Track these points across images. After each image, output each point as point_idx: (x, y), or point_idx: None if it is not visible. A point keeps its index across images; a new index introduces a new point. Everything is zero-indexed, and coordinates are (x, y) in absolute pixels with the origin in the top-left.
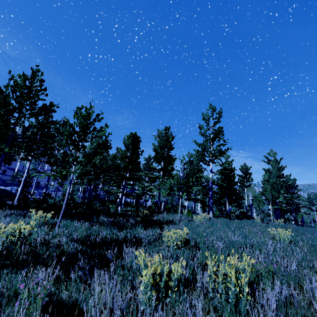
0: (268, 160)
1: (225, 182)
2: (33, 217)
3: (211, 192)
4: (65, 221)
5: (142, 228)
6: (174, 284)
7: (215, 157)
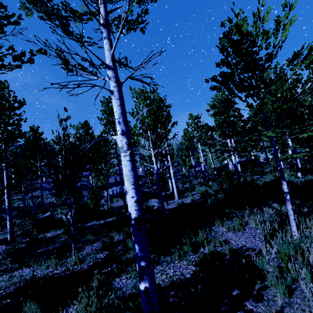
0: None
1: None
2: None
3: None
4: None
5: None
6: None
7: None
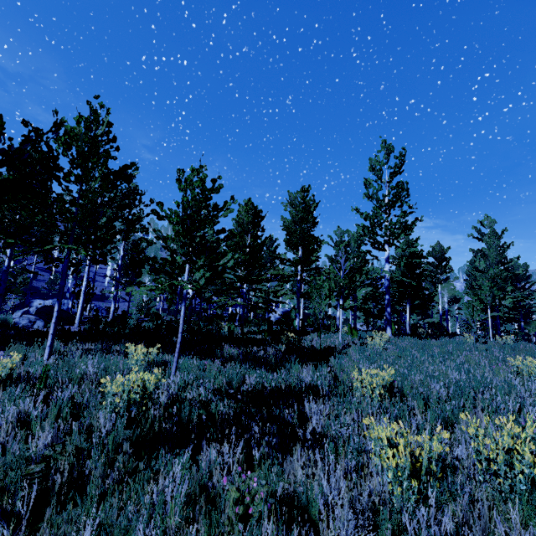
0: (480, 234)
1: (407, 276)
2: (131, 355)
3: (389, 296)
4: (182, 359)
5: (304, 365)
6: (436, 468)
7: (395, 237)
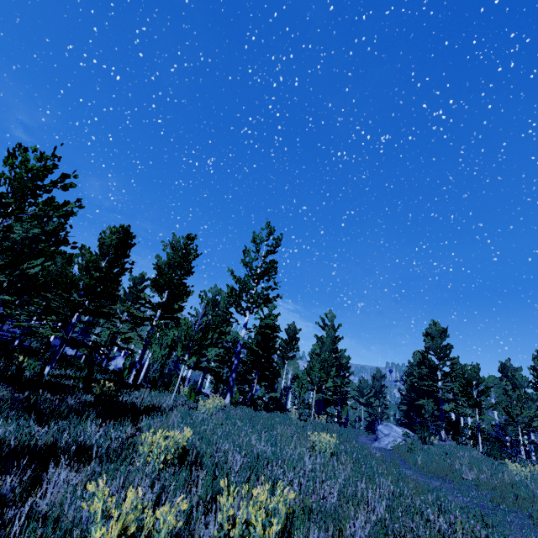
0: (324, 324)
1: (261, 346)
2: None
3: (237, 362)
4: None
5: (97, 422)
6: None
7: (256, 305)
